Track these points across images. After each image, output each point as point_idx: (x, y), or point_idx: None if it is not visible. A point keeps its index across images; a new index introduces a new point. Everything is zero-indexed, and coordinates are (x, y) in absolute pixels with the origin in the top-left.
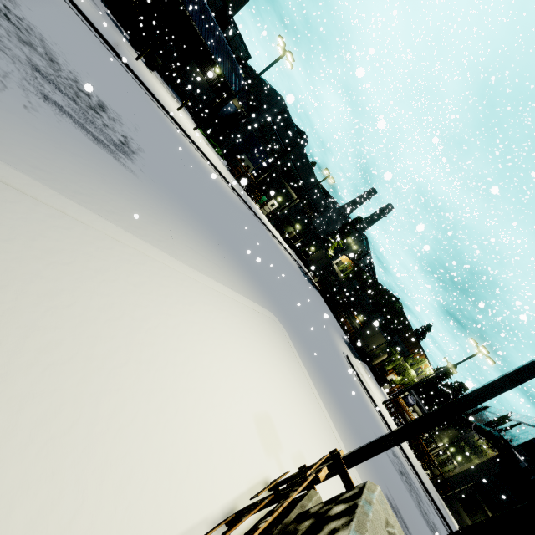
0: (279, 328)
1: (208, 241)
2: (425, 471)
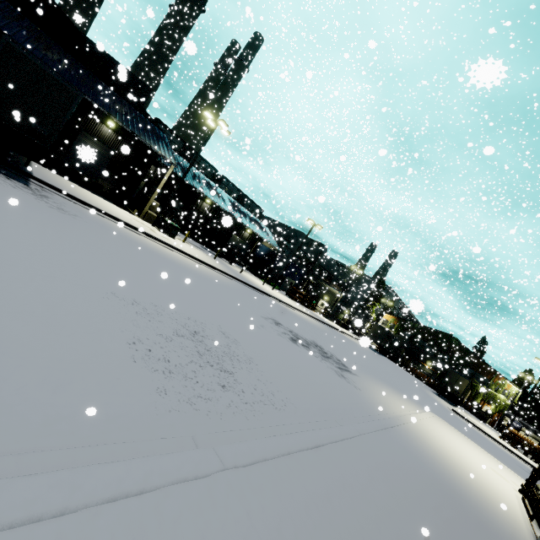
0: (440, 419)
1: (382, 386)
2: None
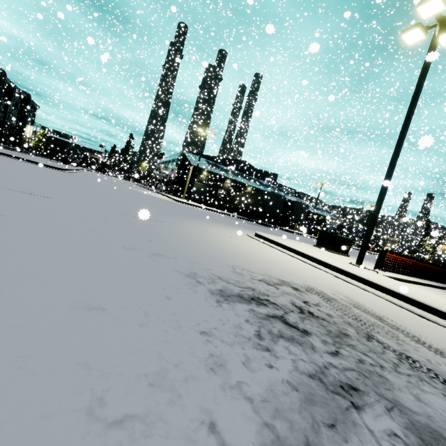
0: None
1: None
2: None
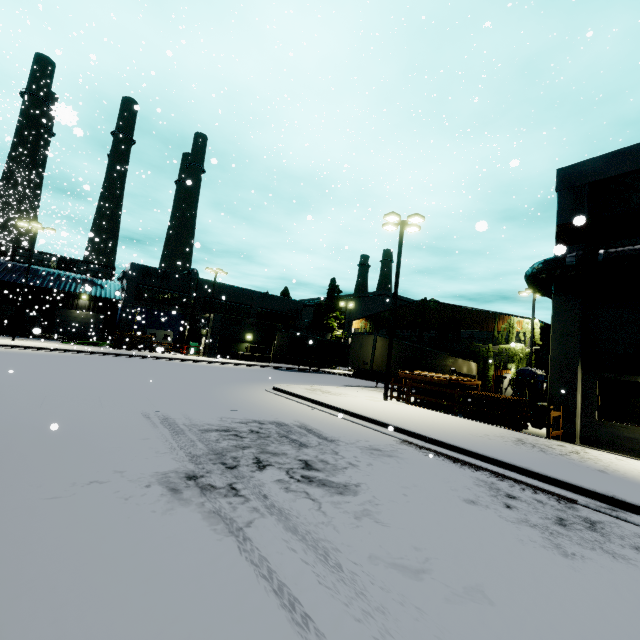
0: None
1: None
2: (506, 427)
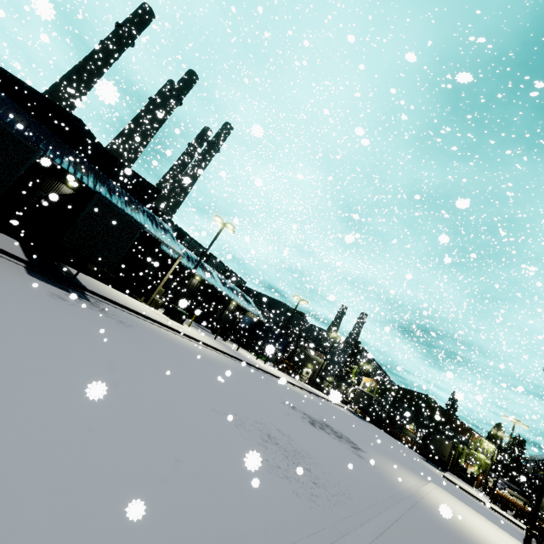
0: (441, 489)
1: (387, 460)
2: None
